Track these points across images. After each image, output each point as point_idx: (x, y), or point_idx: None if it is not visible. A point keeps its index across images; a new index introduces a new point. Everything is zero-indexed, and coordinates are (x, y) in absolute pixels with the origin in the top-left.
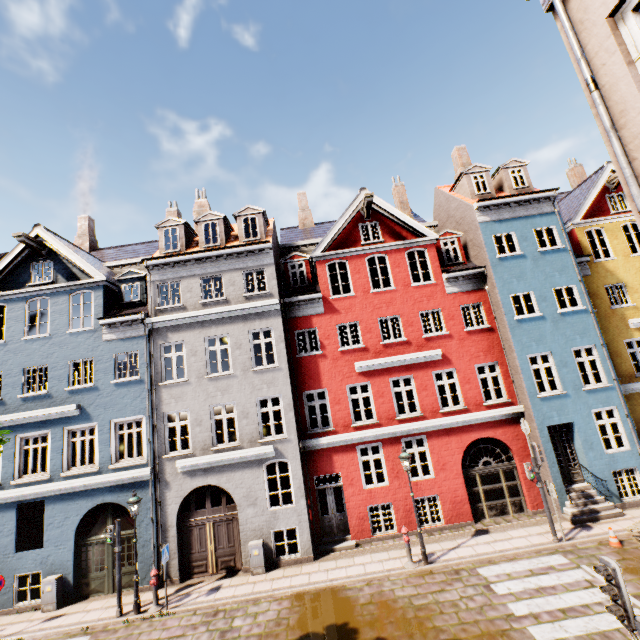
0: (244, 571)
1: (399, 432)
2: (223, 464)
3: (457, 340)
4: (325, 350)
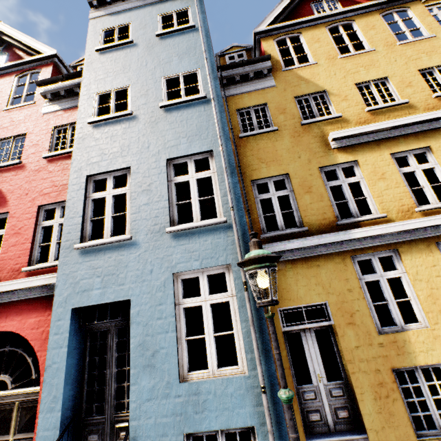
0: None
1: None
2: None
3: (30, 171)
4: None
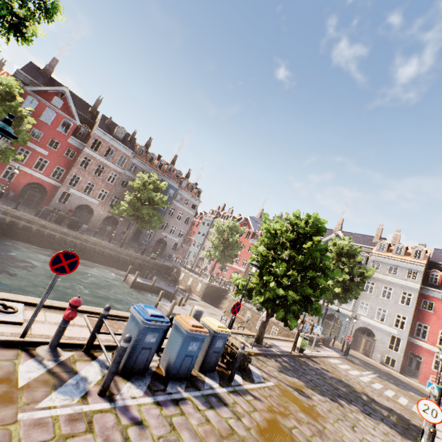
0: (371, 358)
1: None
2: (375, 325)
3: None
4: (434, 312)
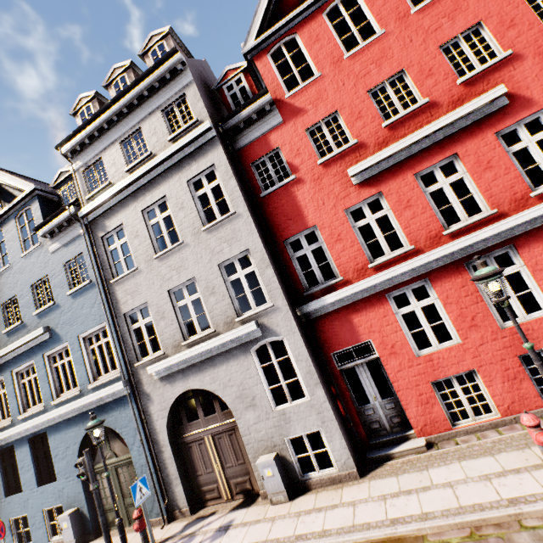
0: (263, 497)
1: (457, 253)
2: (201, 360)
3: (534, 58)
4: (298, 172)
